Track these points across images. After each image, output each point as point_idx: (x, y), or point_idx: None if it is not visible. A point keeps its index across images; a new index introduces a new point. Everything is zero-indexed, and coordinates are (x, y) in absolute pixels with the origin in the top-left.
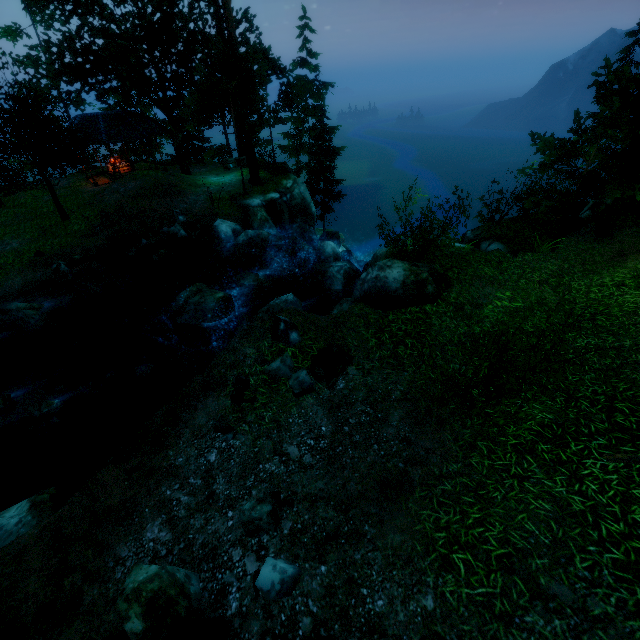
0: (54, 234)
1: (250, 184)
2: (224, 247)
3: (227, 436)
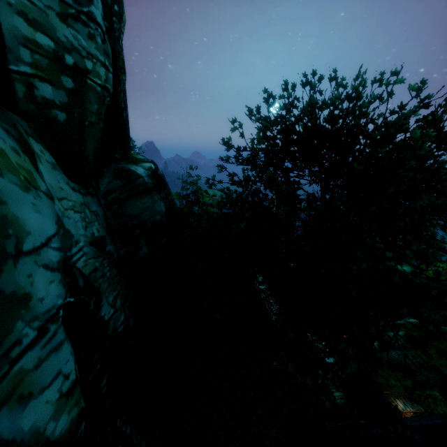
0: None
1: None
2: None
3: None
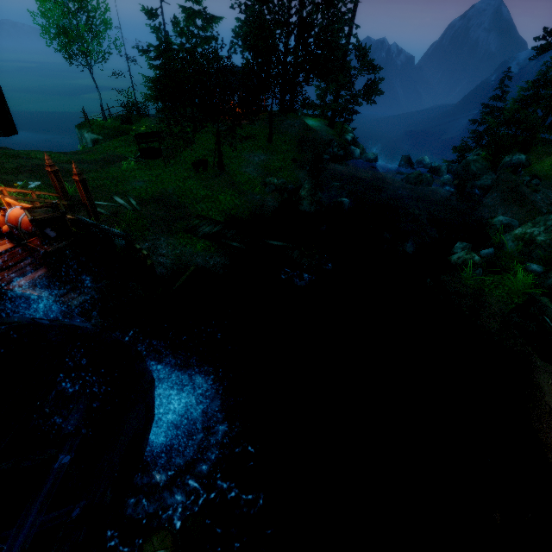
0: (278, 151)
1: (329, 127)
2: (356, 162)
3: (540, 192)
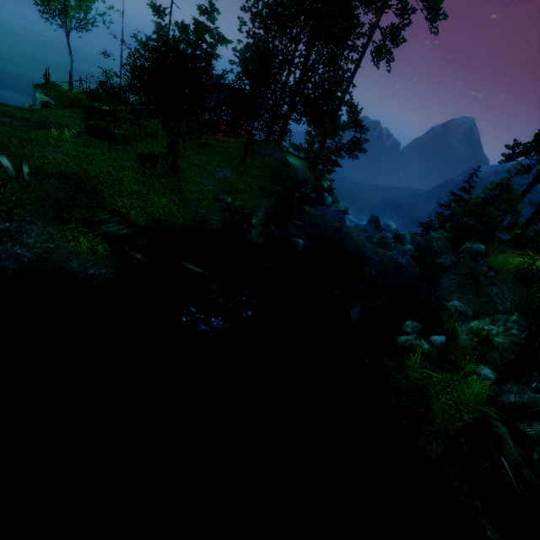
0: (247, 174)
1: (309, 170)
2: (326, 209)
3: (496, 286)
